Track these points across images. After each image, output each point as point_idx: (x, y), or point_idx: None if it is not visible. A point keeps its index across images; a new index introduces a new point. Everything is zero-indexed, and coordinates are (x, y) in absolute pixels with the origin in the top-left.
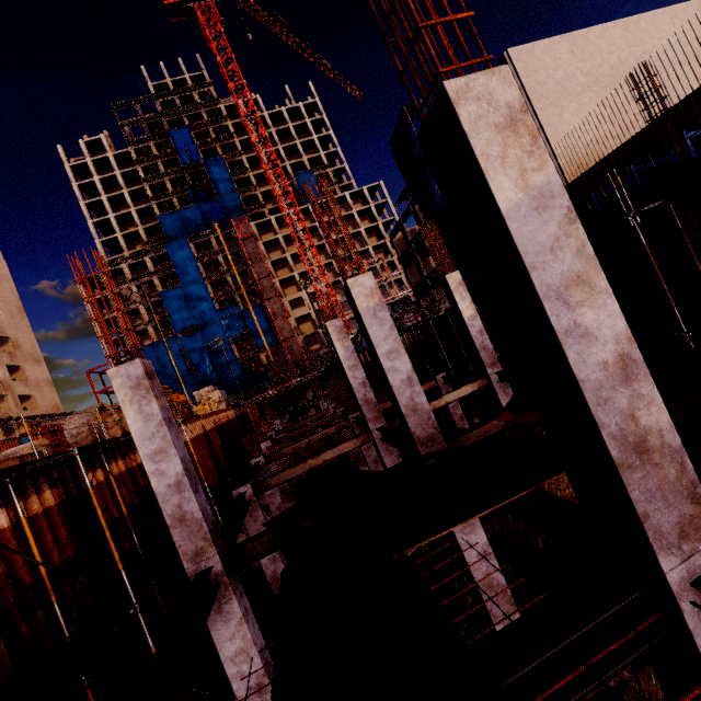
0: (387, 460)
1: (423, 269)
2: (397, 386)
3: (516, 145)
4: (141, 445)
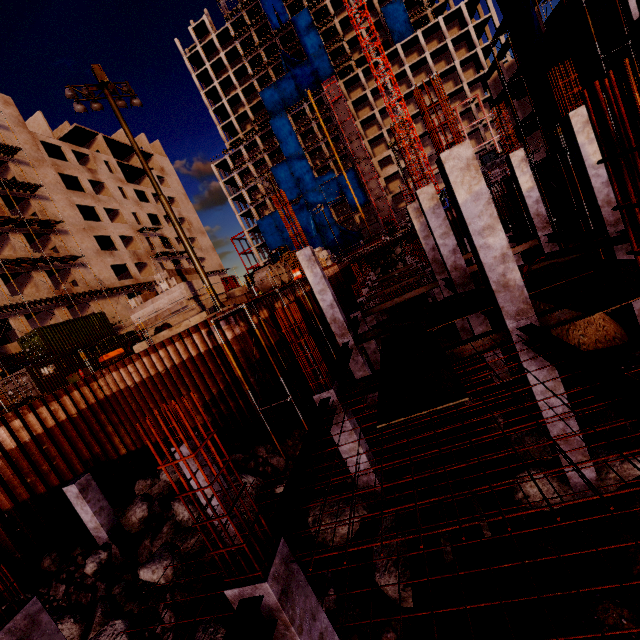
0: None
1: (516, 117)
2: (445, 255)
3: (468, 175)
4: (314, 287)
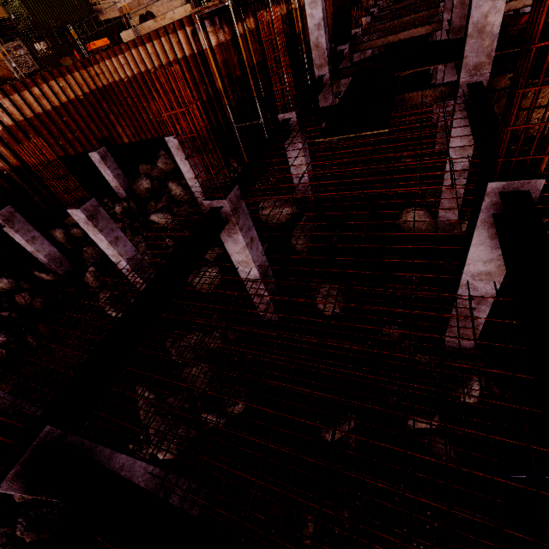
0: None
1: None
2: None
3: None
4: None
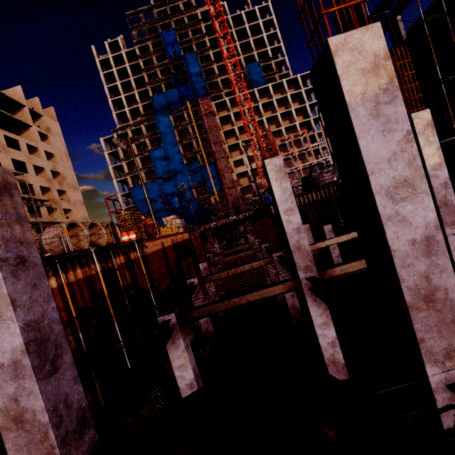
0: (313, 311)
1: None
2: (400, 250)
3: None
4: None
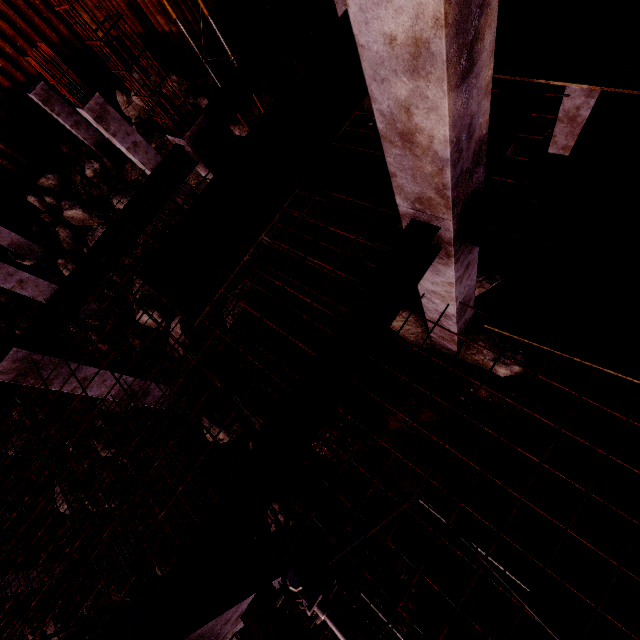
0: None
1: None
2: None
3: None
4: None
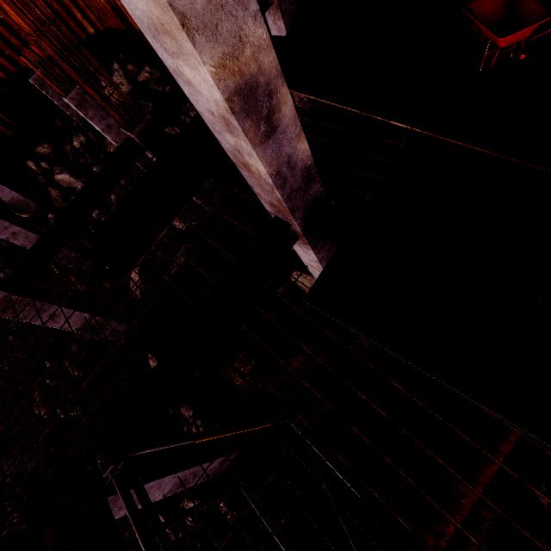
0: None
1: None
2: None
3: None
4: None
